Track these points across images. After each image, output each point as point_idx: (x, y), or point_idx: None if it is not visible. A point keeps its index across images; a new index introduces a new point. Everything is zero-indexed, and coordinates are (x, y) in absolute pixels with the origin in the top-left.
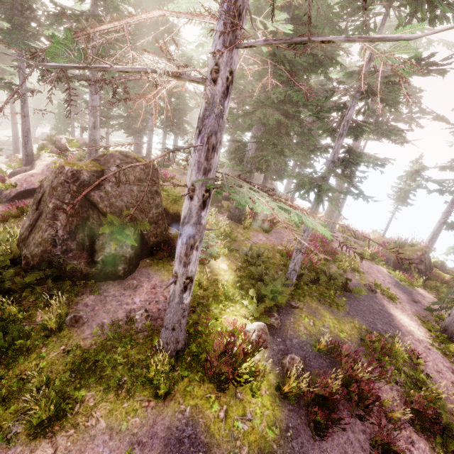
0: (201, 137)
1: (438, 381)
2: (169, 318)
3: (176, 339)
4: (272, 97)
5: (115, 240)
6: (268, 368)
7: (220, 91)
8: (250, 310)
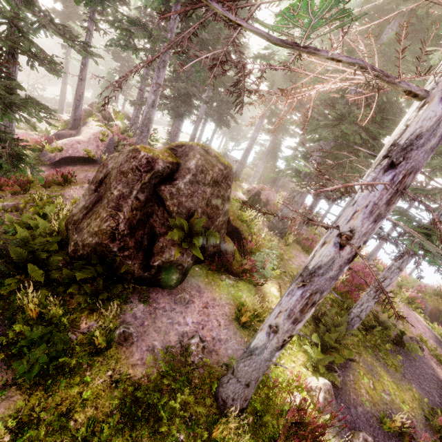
0: (393, 172)
1: None
2: (246, 372)
3: (246, 396)
4: (356, 112)
5: (177, 247)
6: None
7: None
8: (312, 359)
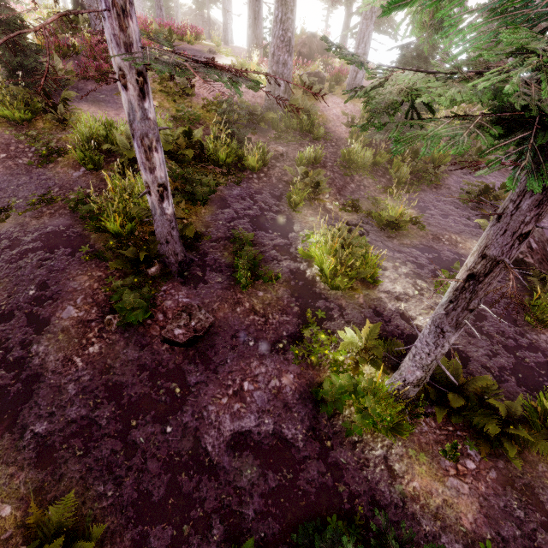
0: None
1: None
2: None
3: None
4: None
5: None
6: None
7: None
8: None
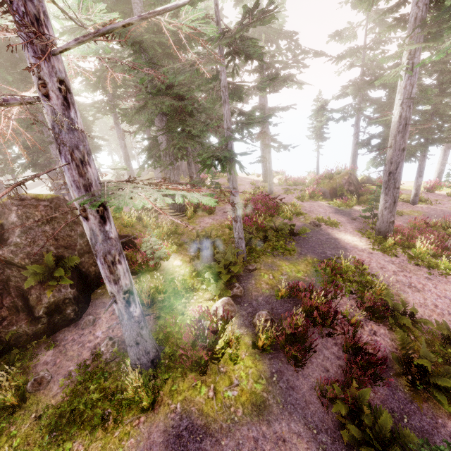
0: (63, 156)
1: (383, 275)
2: (129, 336)
3: (145, 351)
4: (159, 85)
5: (48, 288)
6: (237, 334)
7: (58, 104)
8: (212, 291)
